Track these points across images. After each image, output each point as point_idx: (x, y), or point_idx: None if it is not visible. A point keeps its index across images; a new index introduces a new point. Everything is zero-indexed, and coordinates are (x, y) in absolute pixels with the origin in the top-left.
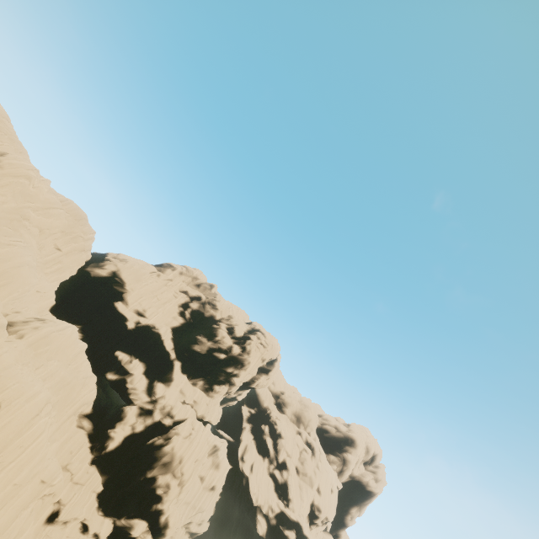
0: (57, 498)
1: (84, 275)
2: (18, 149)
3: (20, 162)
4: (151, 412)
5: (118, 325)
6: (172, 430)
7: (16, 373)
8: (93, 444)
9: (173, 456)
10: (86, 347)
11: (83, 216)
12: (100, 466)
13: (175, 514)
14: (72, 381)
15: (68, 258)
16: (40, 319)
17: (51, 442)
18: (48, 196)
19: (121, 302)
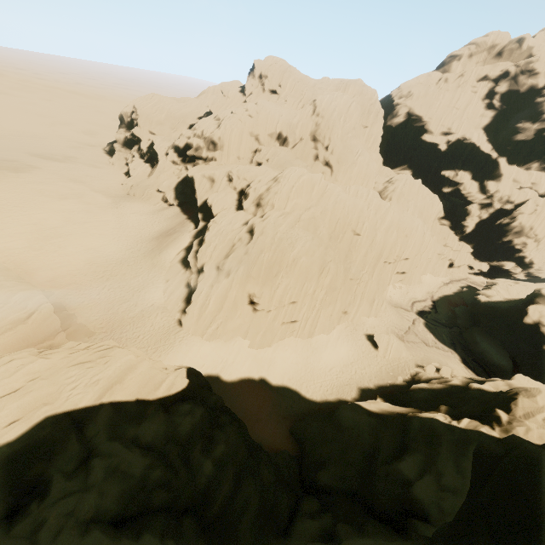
0: (448, 258)
1: (388, 130)
2: (306, 82)
3: (323, 102)
4: (490, 204)
5: (432, 152)
6: (514, 212)
7: (404, 220)
8: (455, 231)
9: (522, 227)
10: (420, 181)
11: (361, 86)
12: (465, 241)
13: (537, 257)
14: (424, 205)
15: (374, 129)
16: (389, 182)
17: (432, 237)
18: (342, 102)
19: (426, 134)
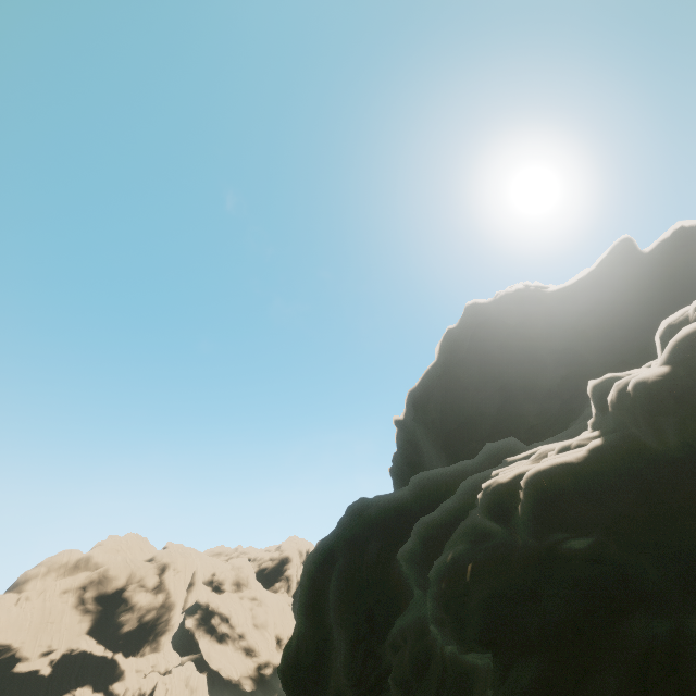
0: None
1: None
2: None
3: None
4: None
5: (32, 683)
6: None
7: None
8: None
9: None
10: None
11: None
12: None
13: None
14: None
15: None
16: None
17: None
18: None
19: (20, 663)
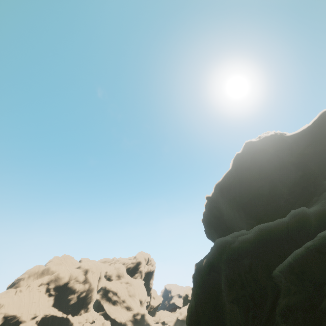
0: None
1: None
2: None
3: None
4: None
5: None
6: None
7: None
8: None
9: None
10: None
11: None
12: None
13: None
14: None
15: None
16: None
17: None
18: None
19: (21, 324)
